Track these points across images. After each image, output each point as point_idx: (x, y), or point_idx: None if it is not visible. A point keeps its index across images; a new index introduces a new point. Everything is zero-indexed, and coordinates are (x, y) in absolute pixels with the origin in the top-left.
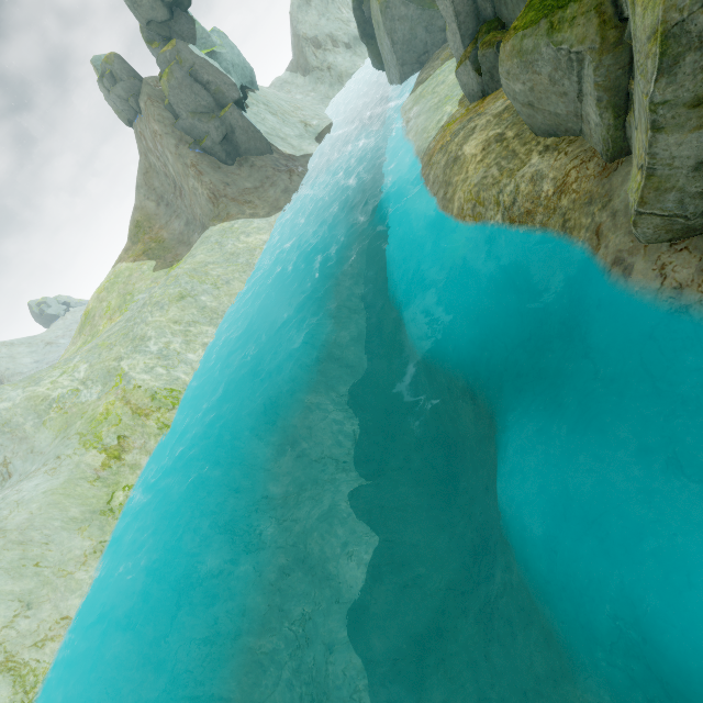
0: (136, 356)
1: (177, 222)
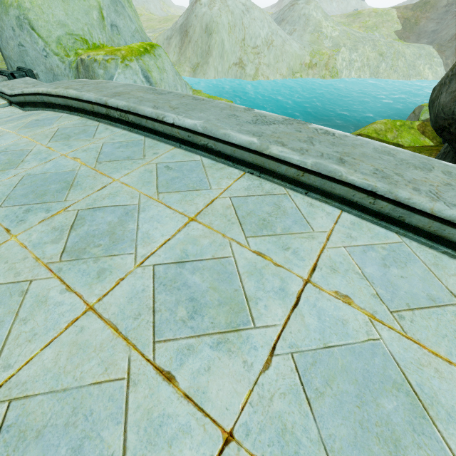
0: (348, 51)
1: (433, 25)
